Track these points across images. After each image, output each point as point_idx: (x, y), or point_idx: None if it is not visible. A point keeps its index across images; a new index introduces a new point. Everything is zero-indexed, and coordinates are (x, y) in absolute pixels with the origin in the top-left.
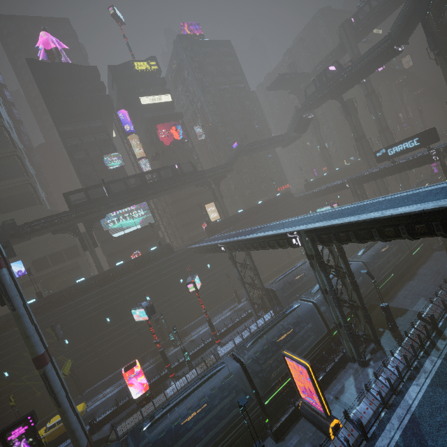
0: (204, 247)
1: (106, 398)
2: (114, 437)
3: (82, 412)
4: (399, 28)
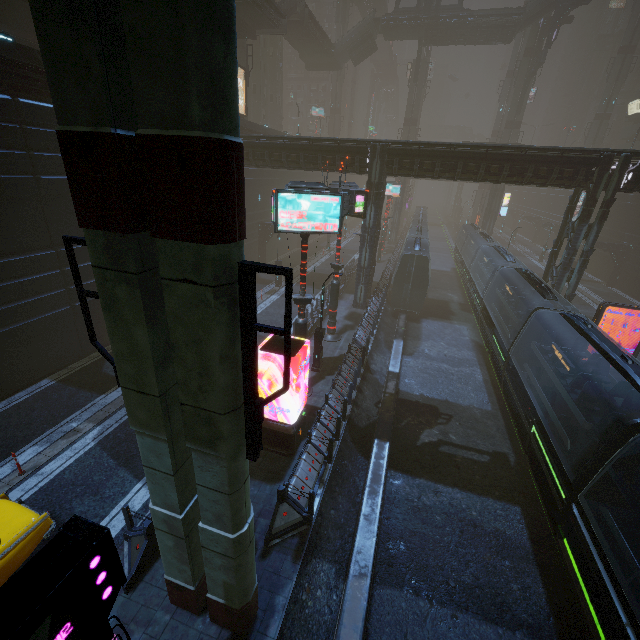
0: (293, 146)
1: (54, 474)
2: (296, 518)
3: (40, 523)
4: (533, 12)
